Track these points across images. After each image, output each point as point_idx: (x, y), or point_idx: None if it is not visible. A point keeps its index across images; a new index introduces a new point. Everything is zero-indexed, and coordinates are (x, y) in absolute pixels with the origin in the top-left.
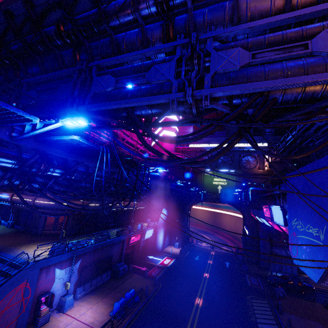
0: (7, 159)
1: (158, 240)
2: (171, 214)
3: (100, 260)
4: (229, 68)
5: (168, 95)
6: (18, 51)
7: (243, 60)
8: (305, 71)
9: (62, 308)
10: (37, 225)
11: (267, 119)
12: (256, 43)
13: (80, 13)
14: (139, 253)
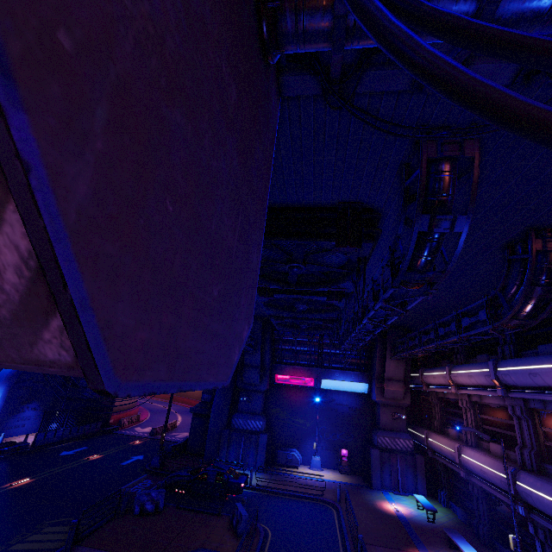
0: None
1: None
2: None
3: None
4: None
5: None
6: None
7: None
8: None
9: None
10: None
11: None
12: None
13: None
14: None
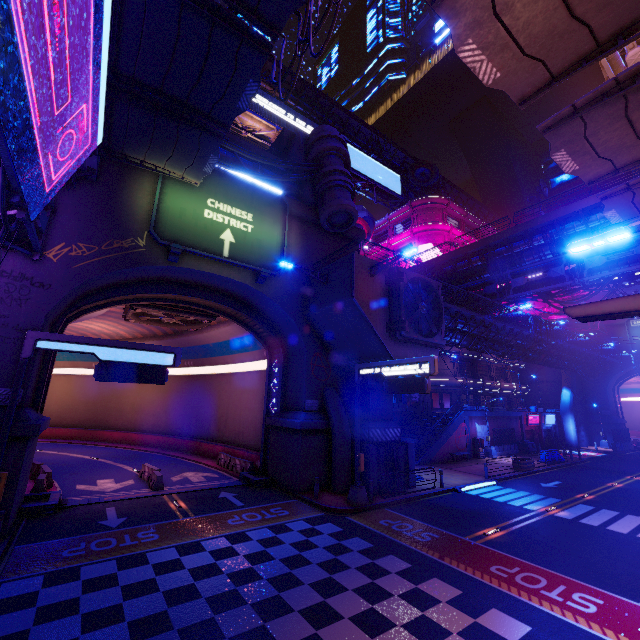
0: (479, 329)
1: (567, 431)
2: (579, 397)
3: (504, 428)
4: (596, 266)
5: (564, 283)
6: (448, 273)
7: (602, 261)
8: (637, 260)
9: (489, 455)
10: (426, 403)
11: (632, 278)
12: (609, 249)
13: (492, 248)
14: (543, 442)
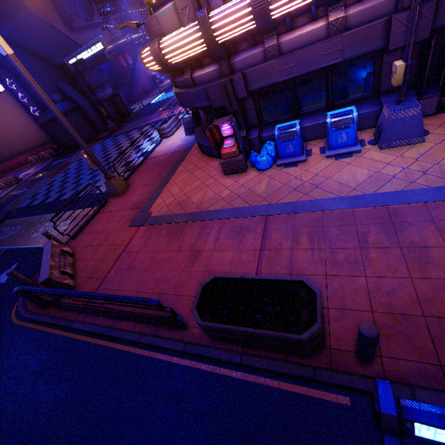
0: None
1: None
2: None
3: None
4: None
5: None
6: None
7: None
8: None
9: (162, 82)
10: (118, 66)
11: None
12: None
13: None
14: None
